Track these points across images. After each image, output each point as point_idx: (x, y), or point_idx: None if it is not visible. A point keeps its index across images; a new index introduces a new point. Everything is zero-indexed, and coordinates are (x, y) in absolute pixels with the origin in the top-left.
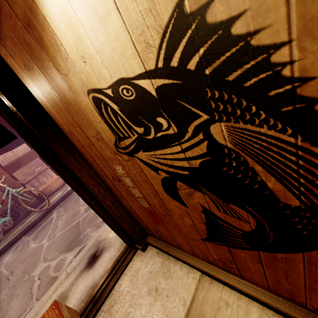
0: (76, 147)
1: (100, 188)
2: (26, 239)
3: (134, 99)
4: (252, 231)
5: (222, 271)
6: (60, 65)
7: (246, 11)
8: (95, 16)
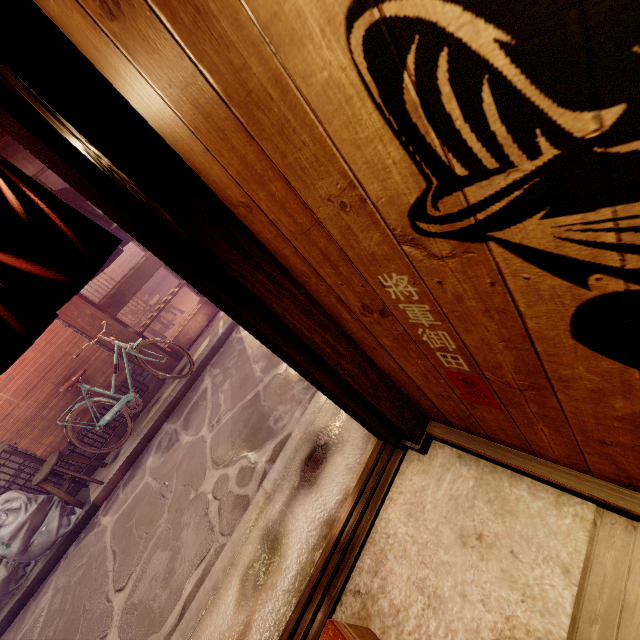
0: (260, 243)
1: (325, 333)
2: (171, 429)
3: None
4: None
5: None
6: None
7: None
8: None
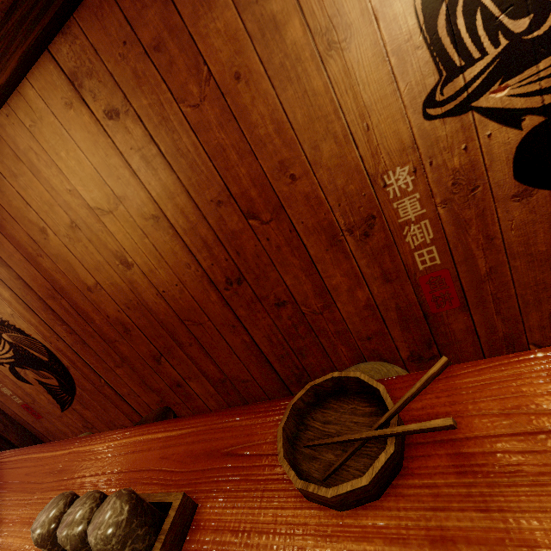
0: None
1: None
2: None
3: None
4: (59, 384)
5: None
6: None
7: None
8: None
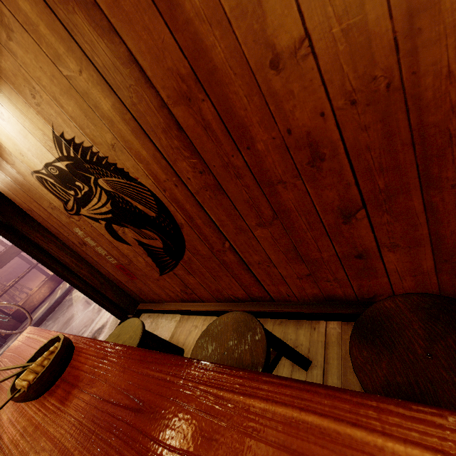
0: (39, 223)
1: (72, 258)
2: None
3: (59, 174)
4: (164, 246)
5: (192, 304)
6: (7, 159)
7: (75, 136)
8: (21, 135)
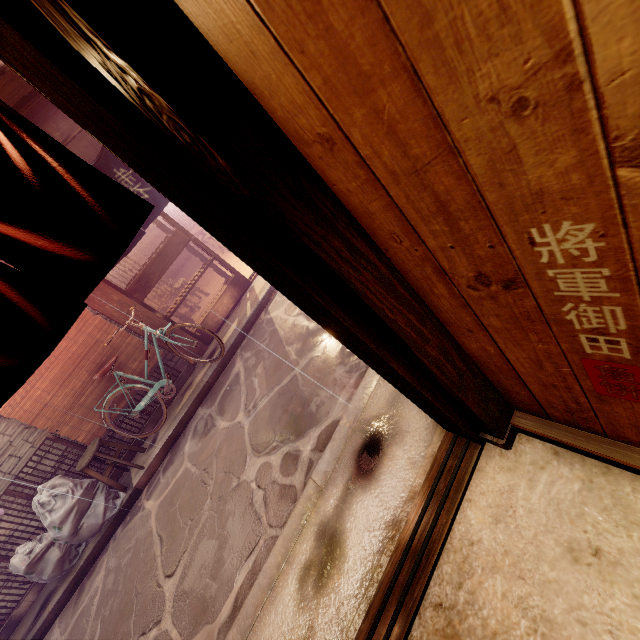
0: (335, 197)
1: (409, 313)
2: (205, 414)
3: None
4: None
5: None
6: None
7: None
8: None
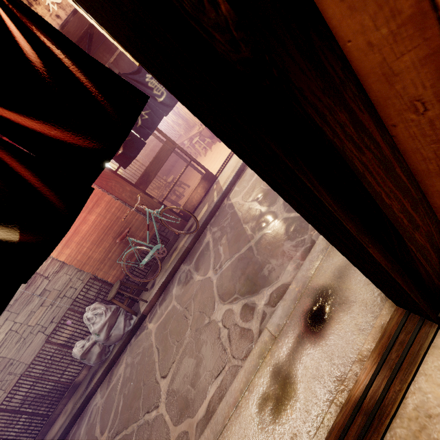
0: (345, 60)
1: (403, 198)
2: (186, 269)
3: None
4: None
5: None
6: None
7: None
8: None
